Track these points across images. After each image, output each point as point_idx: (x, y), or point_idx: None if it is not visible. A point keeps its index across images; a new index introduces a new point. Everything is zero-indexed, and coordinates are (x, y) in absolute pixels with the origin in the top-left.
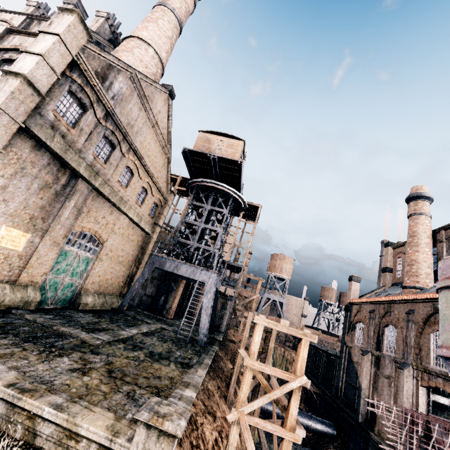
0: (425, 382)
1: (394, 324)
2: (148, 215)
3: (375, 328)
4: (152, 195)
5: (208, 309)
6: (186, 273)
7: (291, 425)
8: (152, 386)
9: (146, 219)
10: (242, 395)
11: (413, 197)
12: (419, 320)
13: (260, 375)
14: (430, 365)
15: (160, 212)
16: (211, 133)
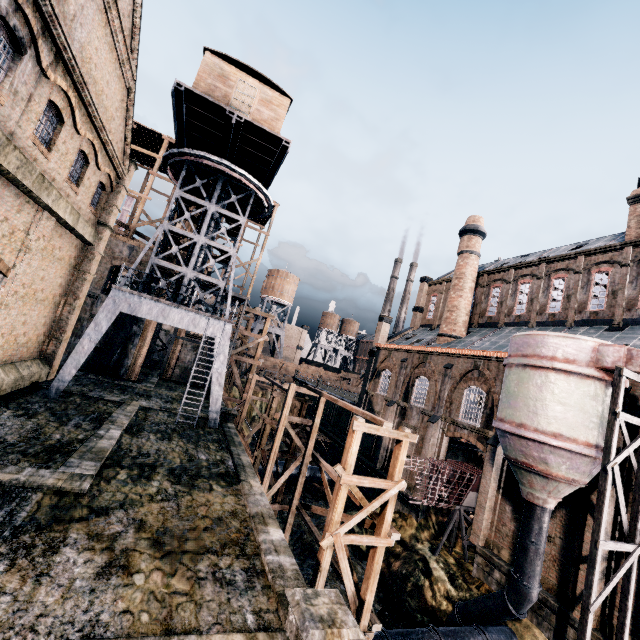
0: (451, 433)
1: (428, 376)
2: (89, 208)
3: (406, 379)
4: (96, 166)
5: (222, 377)
6: (181, 322)
7: (386, 531)
8: (227, 542)
9: (85, 215)
10: (336, 516)
11: (469, 231)
12: (456, 376)
13: (356, 489)
14: (459, 418)
15: (110, 201)
16: (230, 62)
